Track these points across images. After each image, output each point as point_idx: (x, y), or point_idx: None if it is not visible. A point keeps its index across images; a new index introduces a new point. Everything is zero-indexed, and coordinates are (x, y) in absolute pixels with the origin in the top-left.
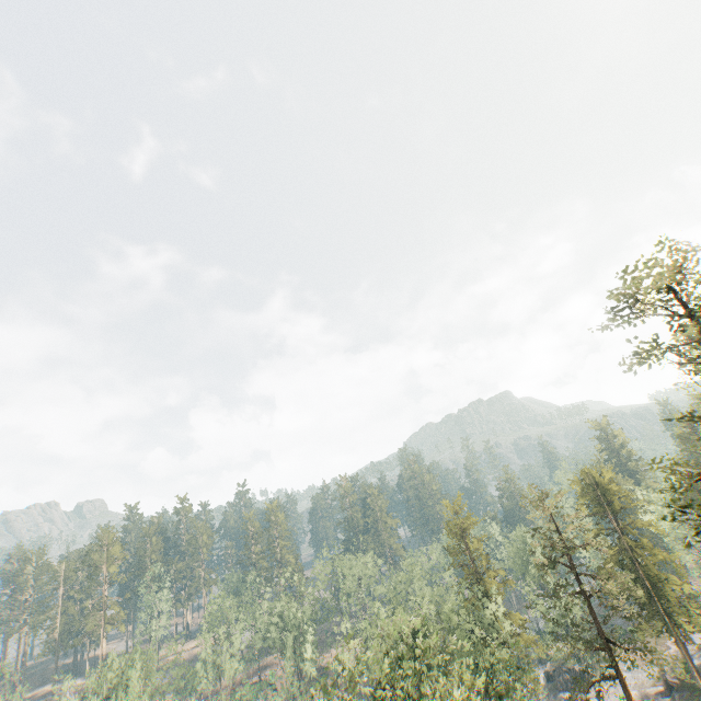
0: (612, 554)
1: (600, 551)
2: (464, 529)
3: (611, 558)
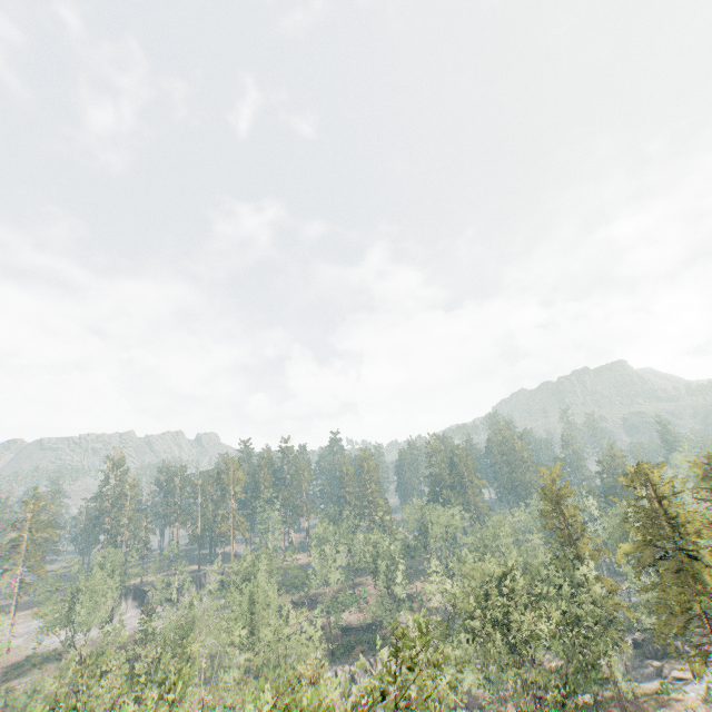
0: None
1: None
2: (561, 496)
3: None
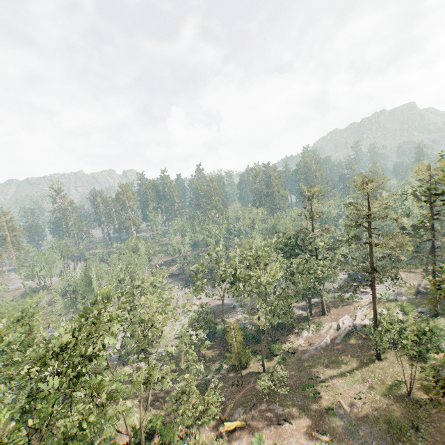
0: (412, 224)
1: (396, 222)
2: (311, 200)
3: (410, 226)
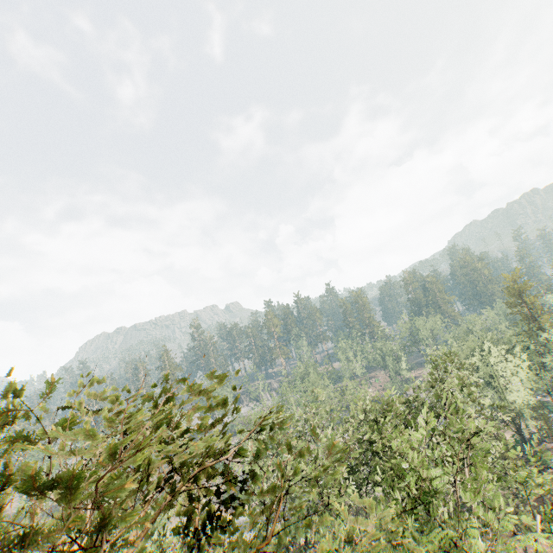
0: None
1: None
2: (521, 291)
3: None
